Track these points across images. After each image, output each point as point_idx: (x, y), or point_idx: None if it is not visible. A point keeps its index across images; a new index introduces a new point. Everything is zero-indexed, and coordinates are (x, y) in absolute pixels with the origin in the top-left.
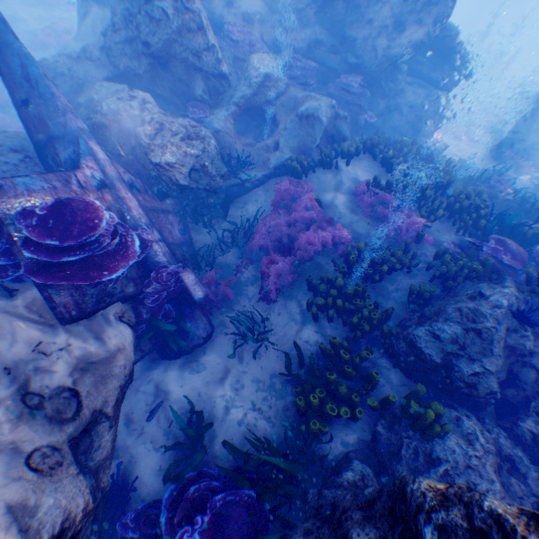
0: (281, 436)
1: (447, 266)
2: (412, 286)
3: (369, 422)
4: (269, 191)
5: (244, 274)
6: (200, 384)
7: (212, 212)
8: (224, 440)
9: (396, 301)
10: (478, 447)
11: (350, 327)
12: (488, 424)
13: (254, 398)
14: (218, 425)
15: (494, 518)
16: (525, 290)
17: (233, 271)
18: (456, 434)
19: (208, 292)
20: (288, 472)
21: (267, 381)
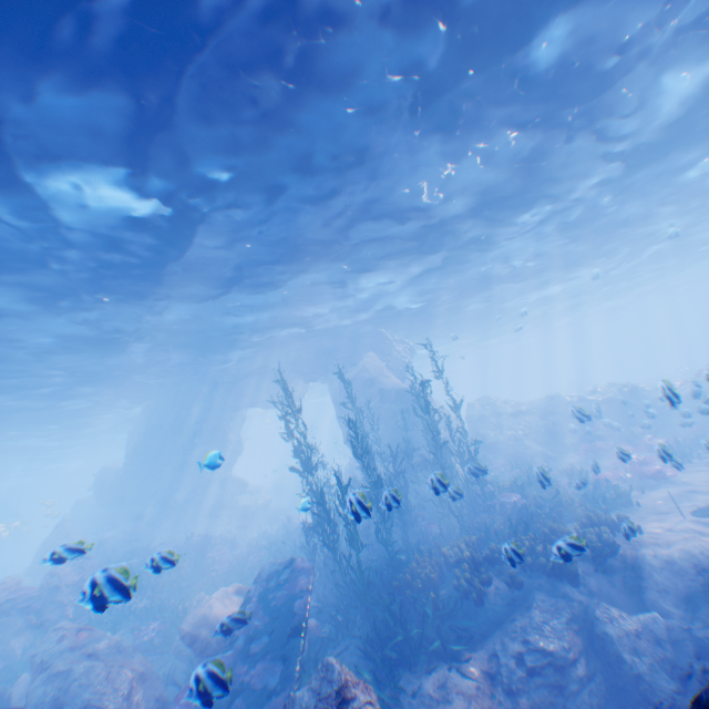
0: None
1: None
2: None
3: None
4: None
5: None
6: None
7: None
8: None
9: None
10: None
11: None
12: None
13: None
14: None
15: None
16: None
17: None
18: None
19: None
20: None
21: None
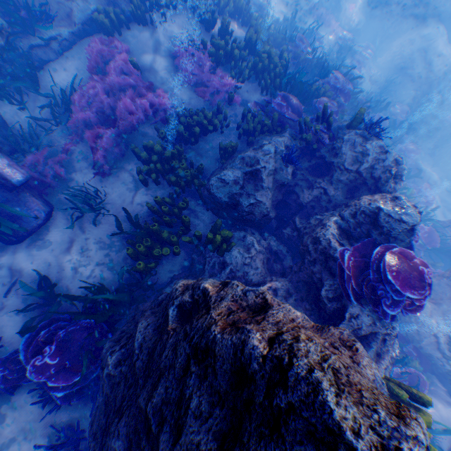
0: (124, 278)
1: (249, 124)
2: (220, 145)
3: (189, 253)
4: (84, 54)
5: (76, 152)
6: (50, 257)
7: (15, 83)
8: (60, 294)
9: (212, 159)
10: (253, 251)
11: (174, 186)
12: (266, 235)
13: (100, 257)
14: (71, 284)
15: (203, 291)
16: (298, 138)
17: (64, 150)
18: (240, 247)
19: (37, 175)
20: (117, 300)
21: (109, 242)
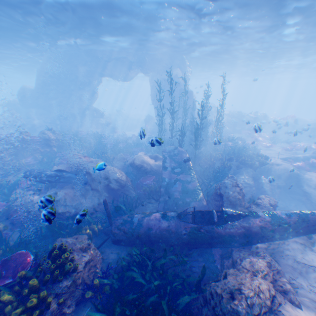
0: None
1: None
2: None
3: None
4: None
5: None
6: None
7: None
8: None
9: None
10: None
11: None
12: None
13: None
14: None
15: None
16: None
17: None
18: None
19: None
20: None
21: None
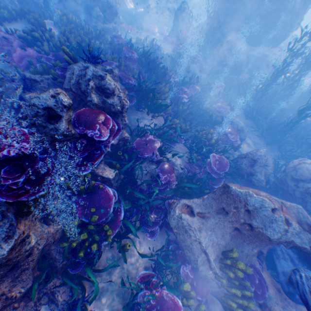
0: None
1: None
2: None
3: None
4: None
5: None
6: None
7: None
8: None
9: None
10: None
11: None
12: None
13: None
14: None
15: None
16: None
17: None
18: None
19: None
20: None
21: None
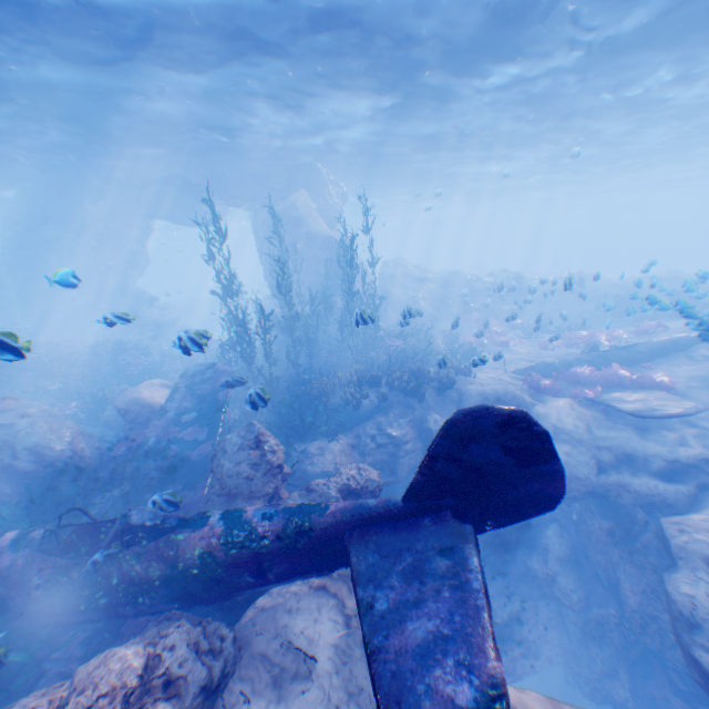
0: None
1: None
2: None
3: None
4: None
5: None
6: None
7: None
8: None
9: None
10: None
11: None
12: None
13: None
14: None
15: None
16: None
17: None
18: None
19: None
20: None
21: None
